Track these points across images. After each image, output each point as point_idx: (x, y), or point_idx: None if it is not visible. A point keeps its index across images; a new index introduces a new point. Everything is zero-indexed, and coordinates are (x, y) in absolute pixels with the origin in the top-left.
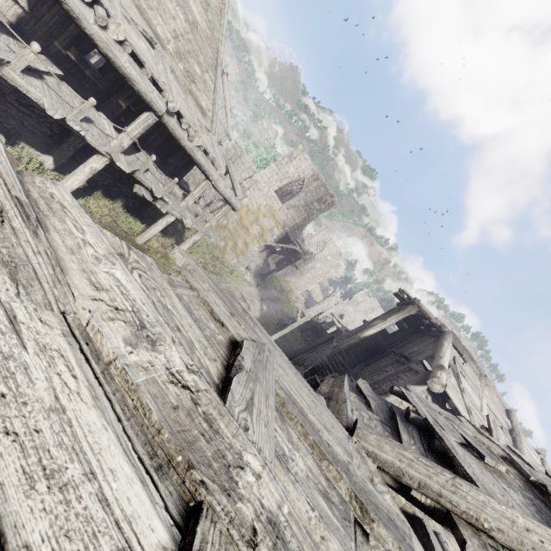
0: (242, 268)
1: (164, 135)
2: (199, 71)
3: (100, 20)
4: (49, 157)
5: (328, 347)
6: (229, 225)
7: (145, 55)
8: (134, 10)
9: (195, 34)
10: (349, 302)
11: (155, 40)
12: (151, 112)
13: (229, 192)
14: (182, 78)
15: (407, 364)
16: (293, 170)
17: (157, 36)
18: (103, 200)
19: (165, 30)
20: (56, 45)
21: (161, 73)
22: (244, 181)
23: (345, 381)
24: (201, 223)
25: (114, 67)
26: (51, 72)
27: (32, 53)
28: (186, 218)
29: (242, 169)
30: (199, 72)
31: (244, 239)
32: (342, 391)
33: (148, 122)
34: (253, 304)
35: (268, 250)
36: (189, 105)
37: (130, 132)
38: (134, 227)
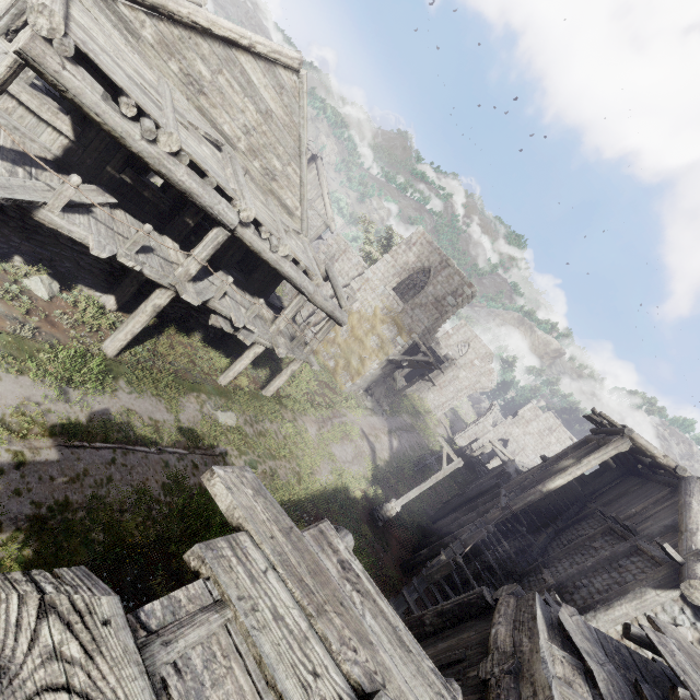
0: (360, 391)
1: (243, 248)
2: (279, 165)
3: (147, 133)
4: (111, 297)
5: (493, 504)
6: (338, 339)
7: (208, 162)
8: (194, 113)
9: (270, 124)
10: (514, 421)
11: (221, 141)
12: (220, 227)
13: (331, 304)
14: (260, 178)
15: (631, 540)
16: (413, 259)
17: (224, 136)
18: (177, 335)
19: (234, 127)
20: (108, 170)
21: (230, 179)
22: (352, 281)
23: (538, 617)
24: (299, 347)
25: (170, 184)
26: (96, 205)
27: (71, 188)
28: (277, 346)
29: (348, 266)
30: (279, 167)
31: (359, 355)
32: (537, 652)
33: (218, 240)
34: (379, 441)
35: (391, 364)
36: (271, 208)
37: (197, 255)
38: (216, 364)
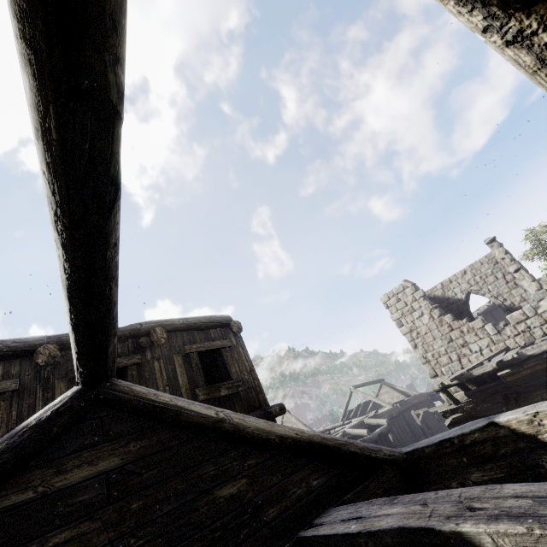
0: None
1: None
2: None
3: None
4: None
5: None
6: None
7: None
8: None
9: None
10: None
11: None
12: None
13: None
14: None
15: None
16: None
17: None
18: None
19: None
20: None
21: None
22: None
23: None
24: None
25: None
26: None
27: None
28: None
29: None
30: None
31: None
32: None
33: None
34: None
35: None
36: None
37: None
38: None
